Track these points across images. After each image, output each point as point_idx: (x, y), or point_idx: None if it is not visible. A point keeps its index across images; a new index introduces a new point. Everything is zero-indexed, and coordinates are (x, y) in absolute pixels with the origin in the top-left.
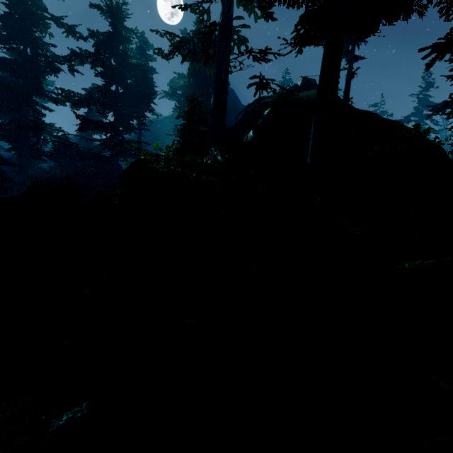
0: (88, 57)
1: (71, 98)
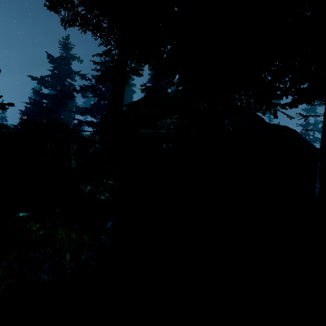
0: (89, 88)
1: (79, 110)
